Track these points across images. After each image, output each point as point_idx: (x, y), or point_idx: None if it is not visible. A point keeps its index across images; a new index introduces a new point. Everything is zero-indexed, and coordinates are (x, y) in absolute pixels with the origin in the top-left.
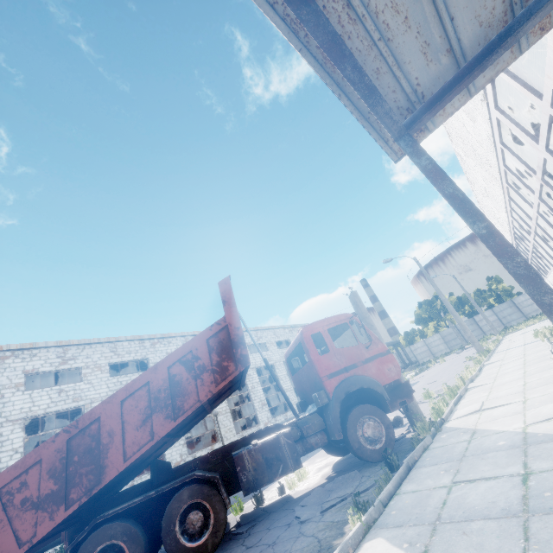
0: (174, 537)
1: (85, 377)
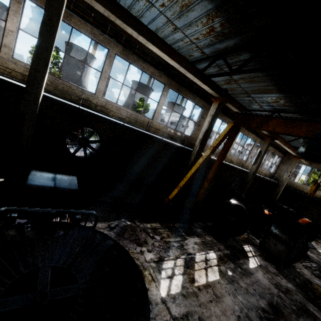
0: None
1: None
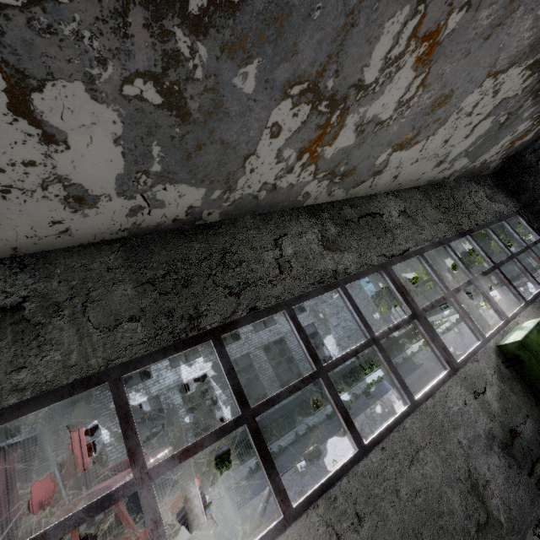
0: None
1: (95, 398)
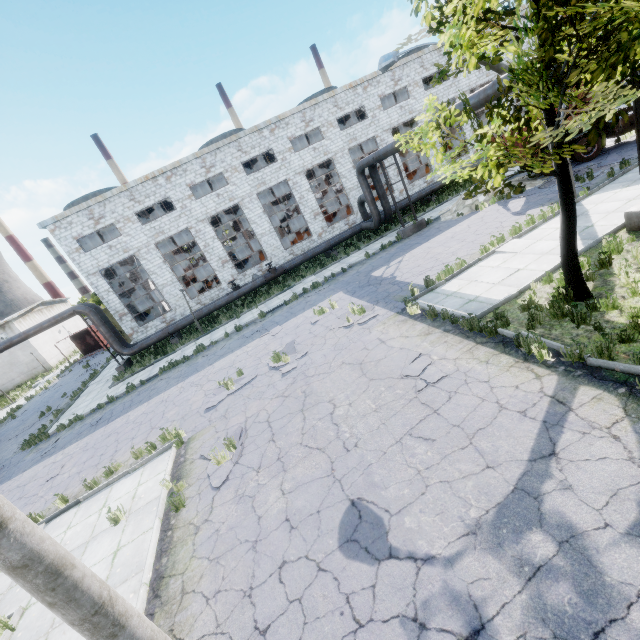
0: (578, 154)
1: (410, 94)
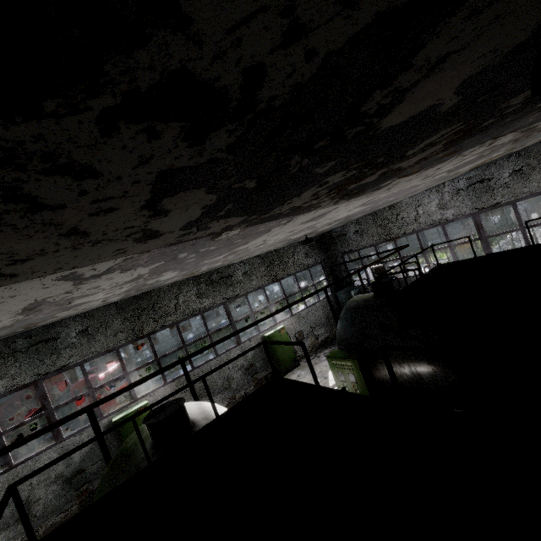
0: None
1: None
